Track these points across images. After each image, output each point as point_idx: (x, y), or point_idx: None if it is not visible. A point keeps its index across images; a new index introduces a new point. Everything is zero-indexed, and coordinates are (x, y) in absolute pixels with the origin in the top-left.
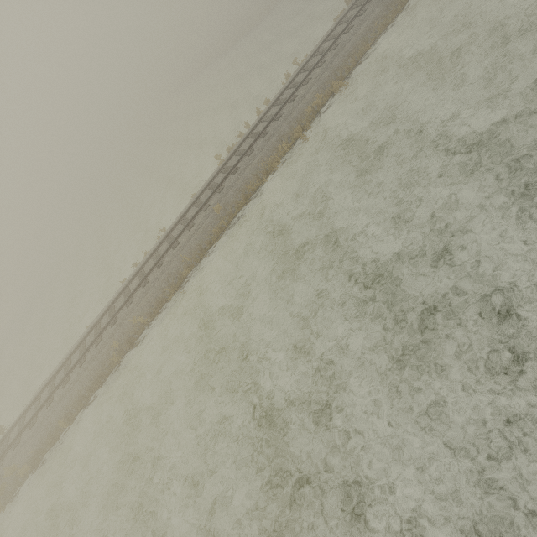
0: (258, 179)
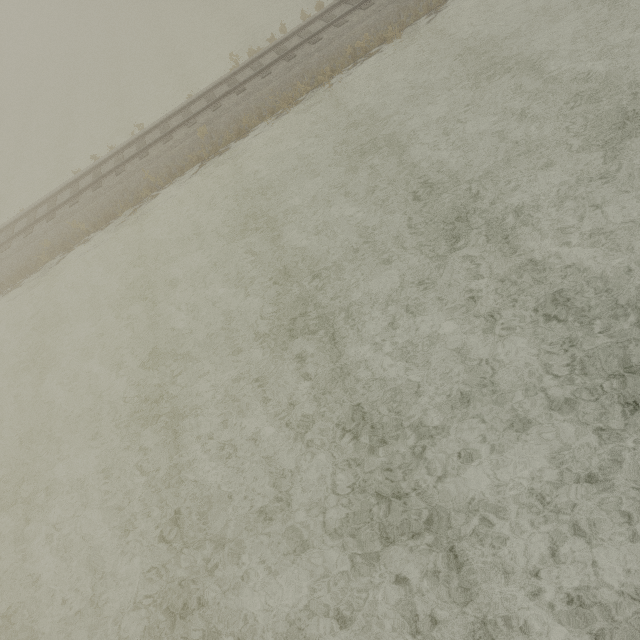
0: (259, 116)
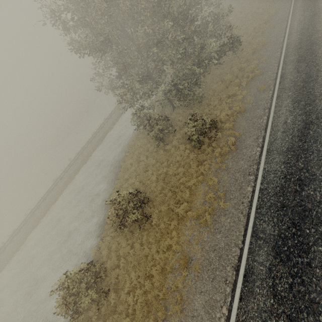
0: None
